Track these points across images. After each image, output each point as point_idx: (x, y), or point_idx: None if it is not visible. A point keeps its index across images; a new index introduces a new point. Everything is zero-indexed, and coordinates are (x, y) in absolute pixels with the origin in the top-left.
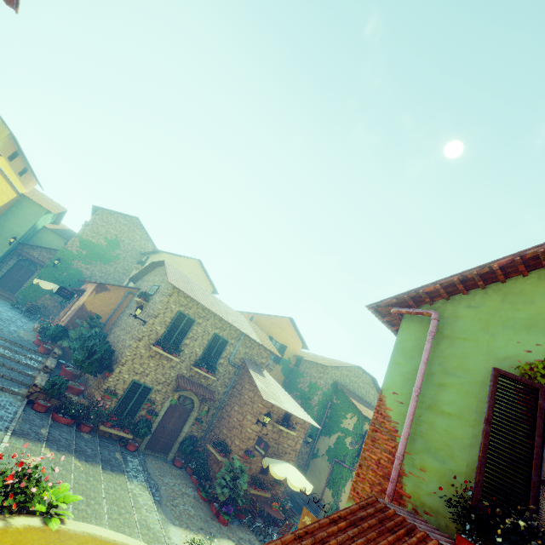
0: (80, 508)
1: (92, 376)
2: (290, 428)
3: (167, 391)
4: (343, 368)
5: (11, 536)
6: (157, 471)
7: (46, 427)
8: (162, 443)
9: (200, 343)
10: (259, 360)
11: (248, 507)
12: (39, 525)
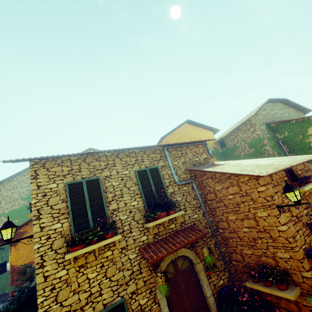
0: None
1: None
2: (309, 181)
3: (145, 280)
4: (259, 111)
5: None
6: None
7: None
8: None
9: (130, 194)
10: (200, 159)
11: None
12: None
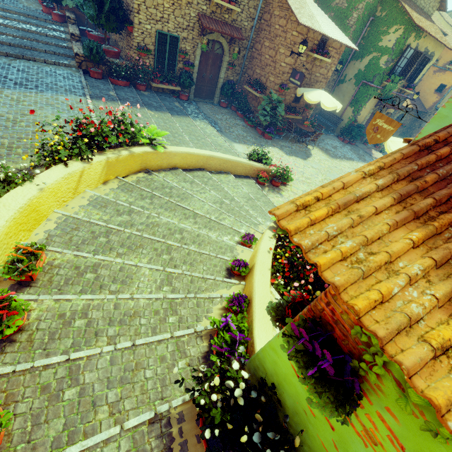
0: (170, 140)
1: (118, 38)
2: (325, 56)
3: (193, 38)
4: None
5: (138, 158)
6: (210, 112)
7: (112, 90)
8: (205, 91)
9: None
10: None
11: (284, 128)
12: (151, 151)
